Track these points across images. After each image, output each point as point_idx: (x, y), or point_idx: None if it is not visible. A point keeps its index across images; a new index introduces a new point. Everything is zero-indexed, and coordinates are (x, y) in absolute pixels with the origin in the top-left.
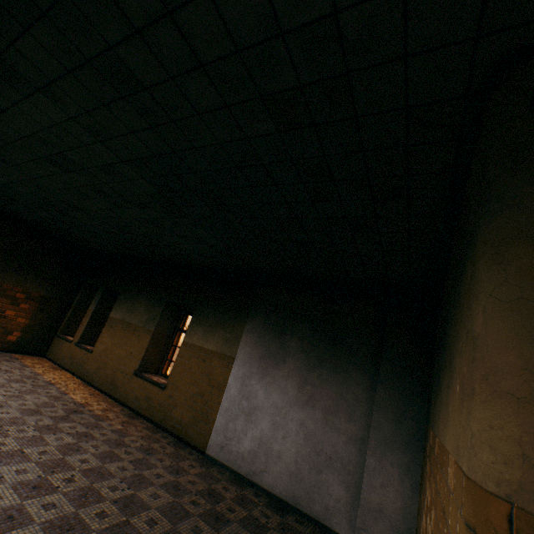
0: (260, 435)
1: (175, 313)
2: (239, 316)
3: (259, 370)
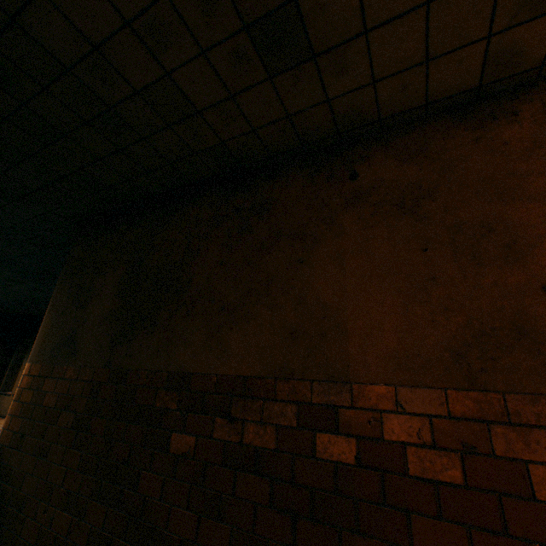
0: None
1: None
2: None
3: None
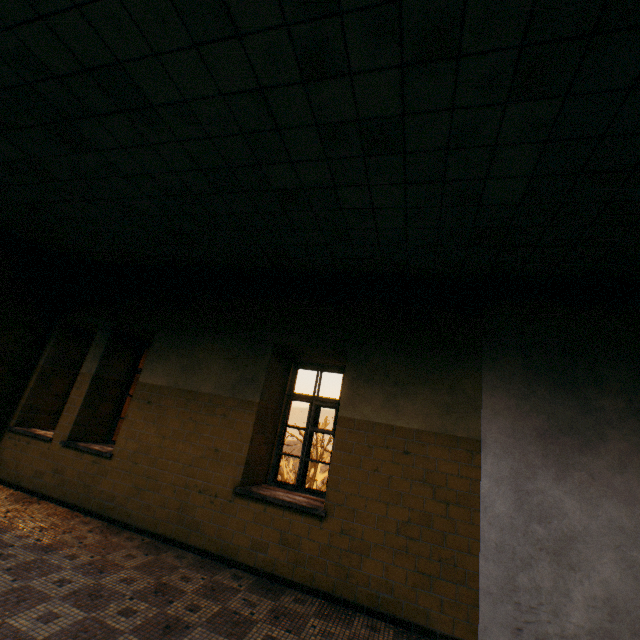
0: (606, 593)
1: (283, 366)
2: (459, 361)
3: (548, 461)
